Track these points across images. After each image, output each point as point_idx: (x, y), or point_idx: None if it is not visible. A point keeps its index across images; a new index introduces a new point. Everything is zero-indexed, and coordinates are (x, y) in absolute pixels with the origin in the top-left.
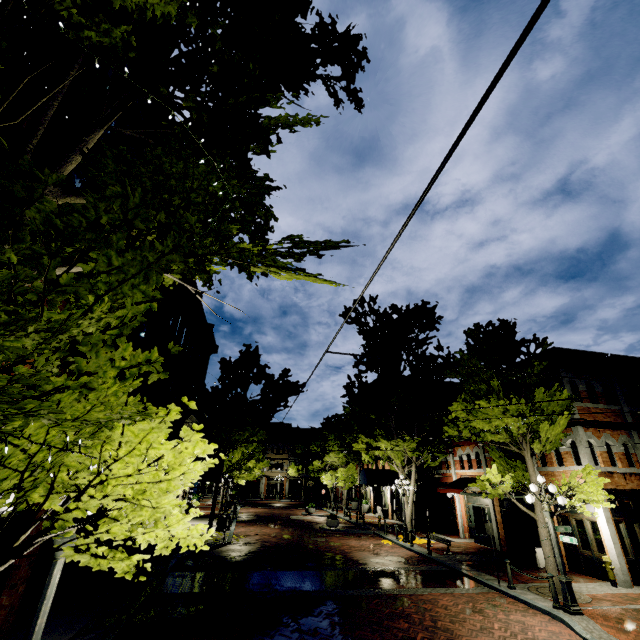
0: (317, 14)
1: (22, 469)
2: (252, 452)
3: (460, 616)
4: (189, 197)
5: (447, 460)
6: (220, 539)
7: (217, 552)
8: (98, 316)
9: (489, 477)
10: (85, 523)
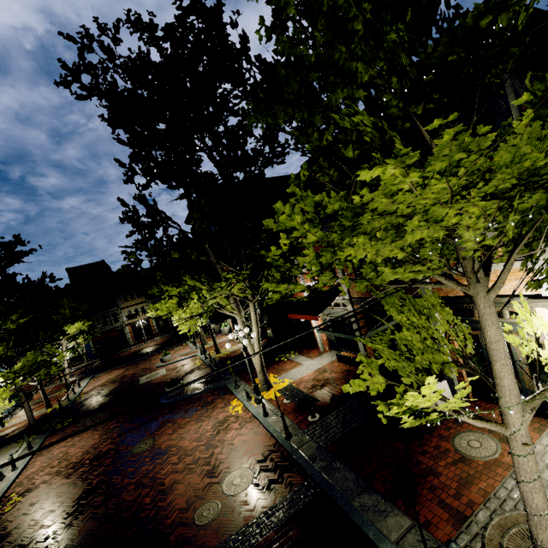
0: None
1: None
2: None
3: None
4: None
5: None
6: None
7: None
8: None
9: (412, 405)
10: None
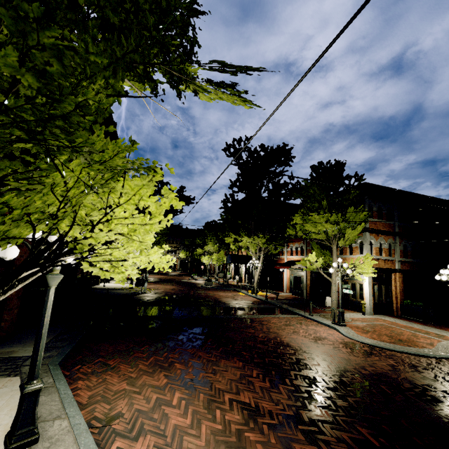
0: None
1: (60, 200)
2: (158, 240)
3: (282, 327)
4: (138, 2)
5: (283, 250)
6: (139, 290)
7: (138, 297)
8: (96, 89)
9: (309, 259)
10: (89, 252)
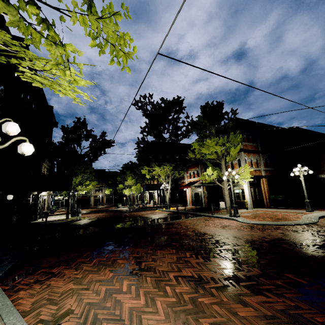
0: None
1: None
2: (88, 176)
3: (196, 224)
4: None
5: (184, 176)
6: (74, 219)
7: (74, 223)
8: None
9: (207, 173)
10: None
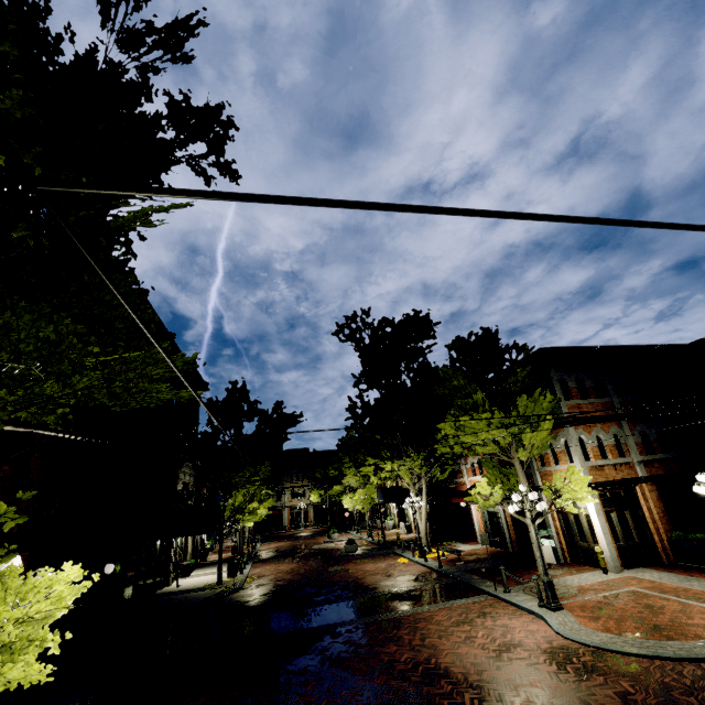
0: (165, 94)
1: None
2: (253, 494)
3: (449, 630)
4: (18, 349)
5: (461, 468)
6: (231, 586)
7: (226, 601)
8: None
9: (479, 490)
10: None
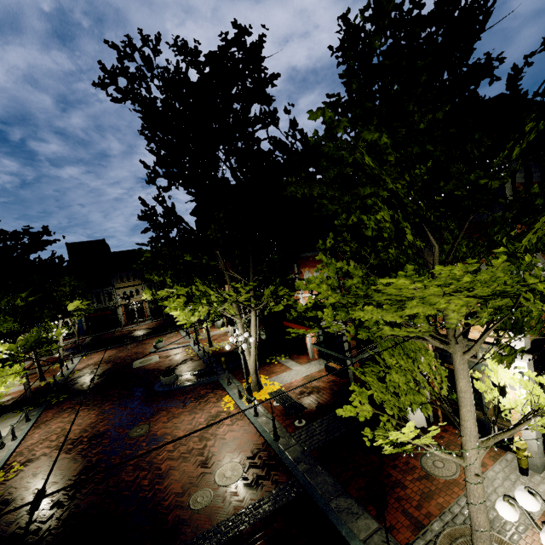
0: None
1: None
2: None
3: None
4: None
5: None
6: None
7: None
8: None
9: (393, 439)
10: None
